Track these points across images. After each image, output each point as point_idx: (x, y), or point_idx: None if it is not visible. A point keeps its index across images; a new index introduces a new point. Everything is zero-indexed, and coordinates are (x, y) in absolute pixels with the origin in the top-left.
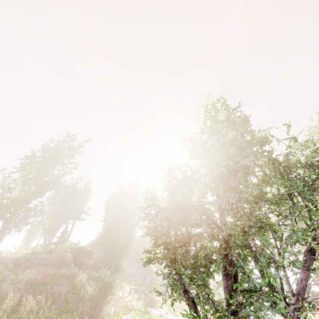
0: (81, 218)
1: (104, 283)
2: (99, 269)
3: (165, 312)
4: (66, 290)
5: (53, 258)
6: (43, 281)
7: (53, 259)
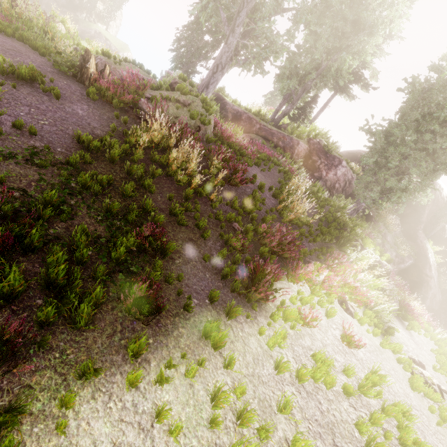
0: (349, 90)
1: (332, 216)
2: (336, 195)
3: (426, 356)
4: (268, 184)
5: (278, 136)
6: (240, 147)
7: (278, 138)
